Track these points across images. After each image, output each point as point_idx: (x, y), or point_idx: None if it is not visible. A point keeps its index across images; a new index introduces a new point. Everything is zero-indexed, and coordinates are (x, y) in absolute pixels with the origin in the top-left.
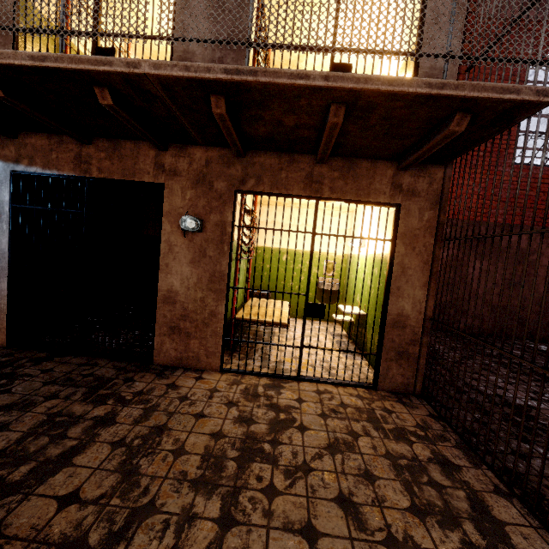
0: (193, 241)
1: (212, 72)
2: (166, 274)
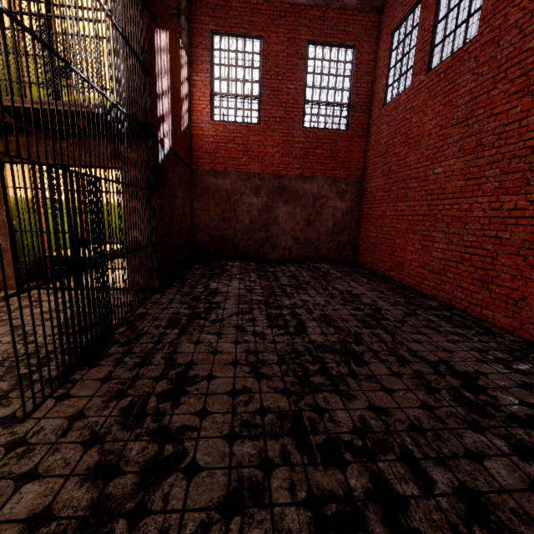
0: None
1: None
2: None
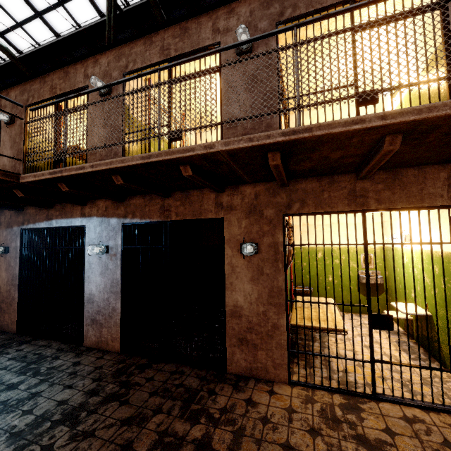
0: (251, 261)
1: (271, 138)
2: (231, 291)
